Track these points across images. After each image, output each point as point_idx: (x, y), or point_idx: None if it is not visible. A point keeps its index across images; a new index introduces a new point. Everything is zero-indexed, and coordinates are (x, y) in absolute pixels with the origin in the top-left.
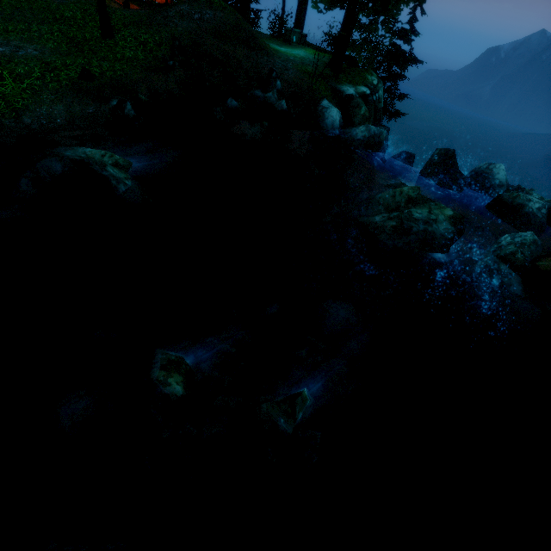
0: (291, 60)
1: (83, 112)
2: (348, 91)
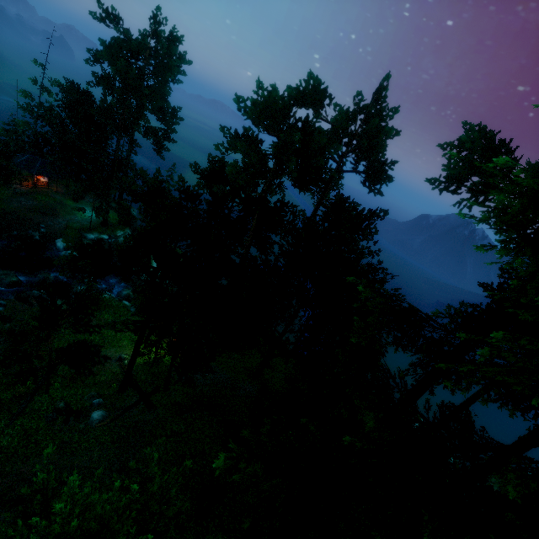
0: (73, 220)
1: None
2: (90, 236)
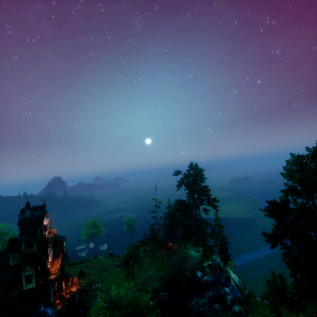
0: (193, 259)
1: (160, 284)
2: (205, 265)
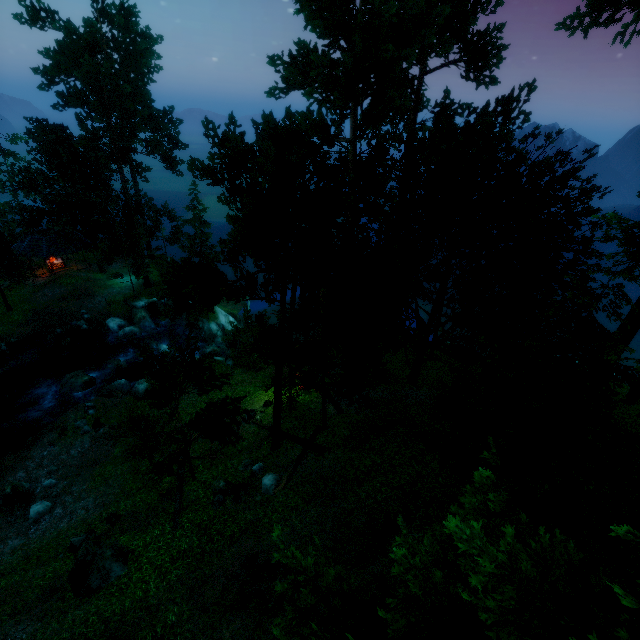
0: (112, 293)
1: None
2: (139, 304)
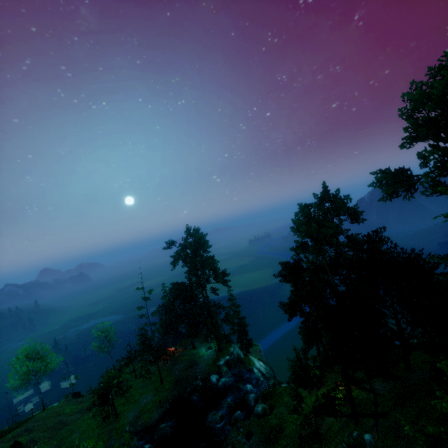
0: (205, 360)
1: (160, 412)
2: (221, 363)
